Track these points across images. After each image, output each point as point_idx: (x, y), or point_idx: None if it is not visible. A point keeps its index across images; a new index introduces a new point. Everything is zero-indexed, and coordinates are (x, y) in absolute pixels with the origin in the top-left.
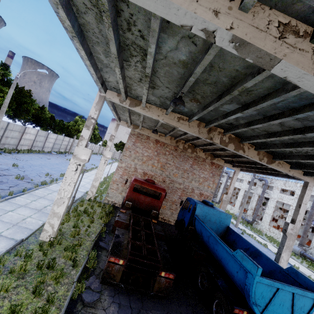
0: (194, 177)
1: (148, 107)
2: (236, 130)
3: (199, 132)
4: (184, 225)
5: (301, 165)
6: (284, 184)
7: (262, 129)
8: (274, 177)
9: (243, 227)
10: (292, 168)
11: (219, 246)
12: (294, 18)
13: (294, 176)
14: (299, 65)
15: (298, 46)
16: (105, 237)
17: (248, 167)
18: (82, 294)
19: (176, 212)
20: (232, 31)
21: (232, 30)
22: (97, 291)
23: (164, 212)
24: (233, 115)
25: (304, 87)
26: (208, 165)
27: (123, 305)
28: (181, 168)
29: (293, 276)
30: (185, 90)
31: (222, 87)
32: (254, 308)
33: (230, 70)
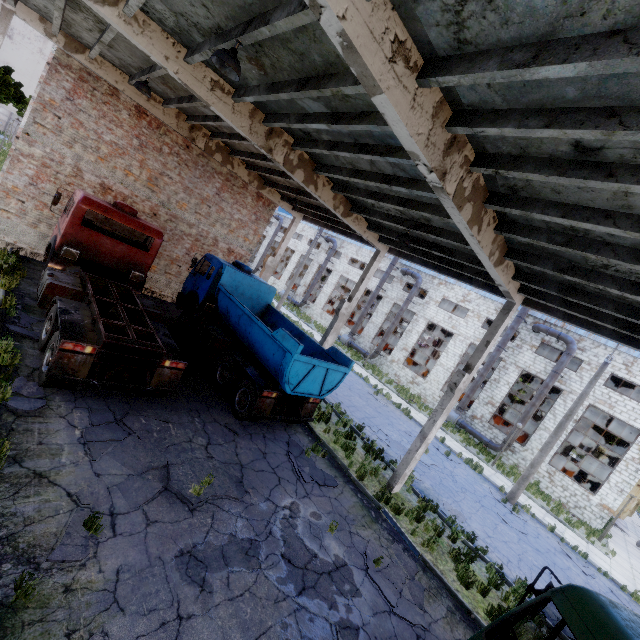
0: (220, 217)
1: (140, 22)
2: (313, 148)
3: (251, 130)
4: (197, 301)
5: (380, 227)
6: (356, 252)
7: (348, 160)
8: (348, 239)
9: (287, 312)
10: (369, 228)
11: (255, 327)
12: (412, 37)
13: (368, 241)
14: (397, 107)
15: (404, 81)
16: (18, 317)
17: (315, 215)
18: (6, 403)
19: (178, 280)
20: (344, 24)
21: (344, 22)
22: (38, 398)
23: (153, 278)
24: (316, 124)
25: (397, 134)
26: (251, 198)
27: (97, 410)
28: (197, 192)
29: (333, 355)
30: (246, 41)
31: (310, 67)
32: (286, 387)
33: (329, 50)
